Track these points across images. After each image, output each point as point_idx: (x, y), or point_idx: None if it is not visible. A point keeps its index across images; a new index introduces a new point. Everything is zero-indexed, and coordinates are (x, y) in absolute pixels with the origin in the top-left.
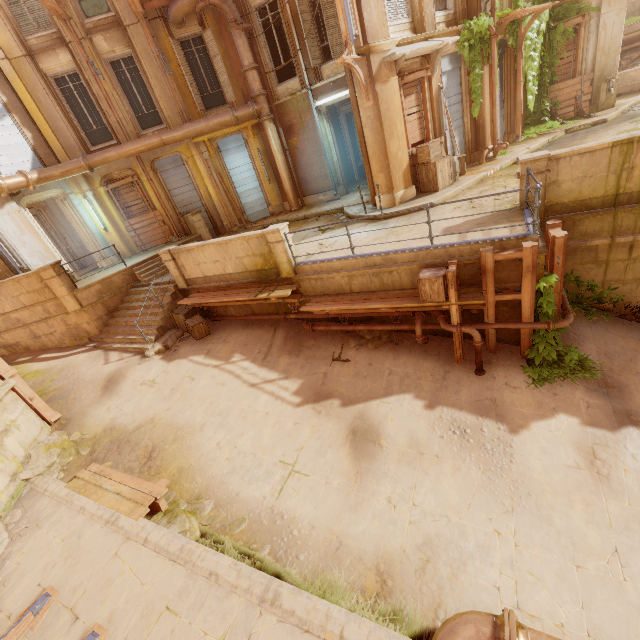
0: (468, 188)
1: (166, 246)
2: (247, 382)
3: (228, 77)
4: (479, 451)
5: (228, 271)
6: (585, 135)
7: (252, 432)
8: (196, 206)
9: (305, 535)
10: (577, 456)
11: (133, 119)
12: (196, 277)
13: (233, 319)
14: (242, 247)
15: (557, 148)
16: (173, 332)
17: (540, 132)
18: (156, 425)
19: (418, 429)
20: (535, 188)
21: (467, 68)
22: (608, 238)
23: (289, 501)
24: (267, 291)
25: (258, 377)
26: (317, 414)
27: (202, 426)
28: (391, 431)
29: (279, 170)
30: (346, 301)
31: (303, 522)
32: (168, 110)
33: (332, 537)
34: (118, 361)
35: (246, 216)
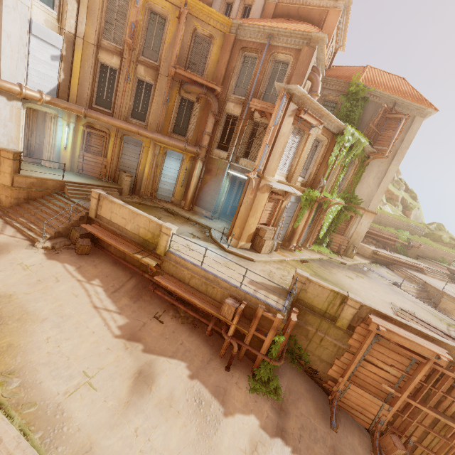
0: (274, 261)
1: (97, 181)
2: (93, 303)
3: (194, 128)
4: (202, 419)
5: (127, 227)
6: (334, 266)
7: (76, 341)
8: (131, 171)
9: (71, 433)
10: (248, 445)
11: (130, 109)
12: (105, 217)
13: (109, 254)
14: (145, 222)
15: (320, 265)
16: (64, 240)
17: (319, 250)
18: (11, 301)
19: (177, 389)
20: (293, 293)
21: (301, 205)
22: (315, 329)
23: (73, 403)
24: (142, 254)
25: (102, 303)
26: (125, 349)
27: (44, 319)
28: (162, 382)
29: (191, 185)
30: (182, 288)
31: (75, 423)
32: (152, 119)
33: (88, 442)
34: (11, 237)
35: (156, 193)
